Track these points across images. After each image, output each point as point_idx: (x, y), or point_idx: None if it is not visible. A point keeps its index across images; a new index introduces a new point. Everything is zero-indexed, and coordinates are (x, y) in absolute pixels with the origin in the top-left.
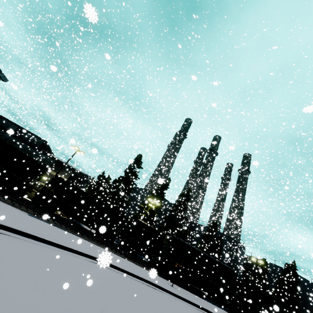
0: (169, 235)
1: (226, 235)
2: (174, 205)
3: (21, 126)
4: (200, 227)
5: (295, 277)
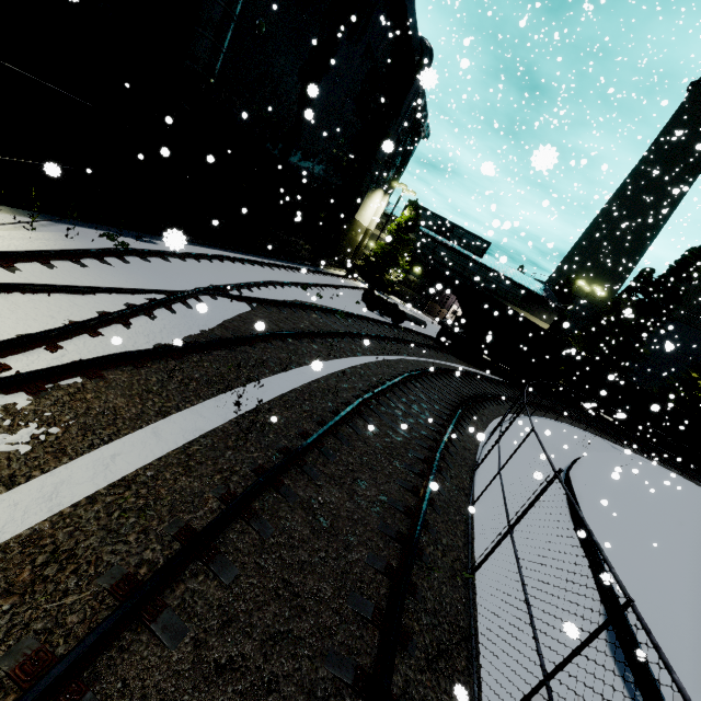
0: None
1: None
2: None
3: (444, 218)
4: None
5: None
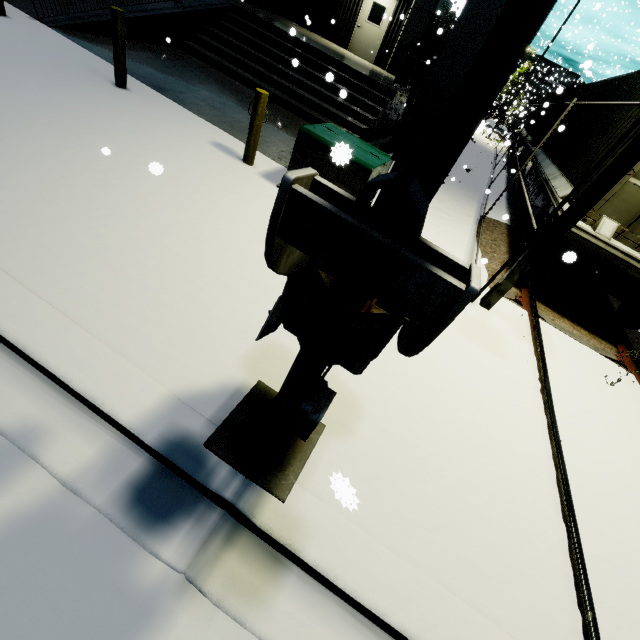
0: None
1: None
2: None
3: (548, 60)
4: None
5: None
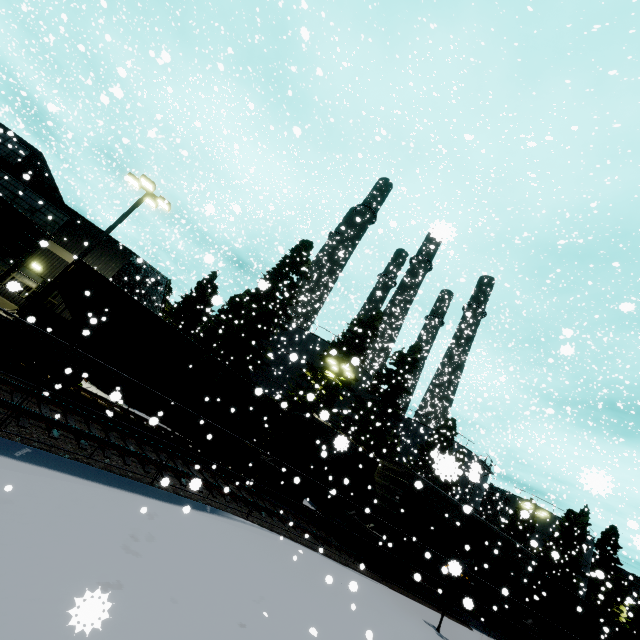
0: (397, 467)
1: (464, 447)
2: (379, 377)
3: None
4: (410, 424)
5: (583, 537)
